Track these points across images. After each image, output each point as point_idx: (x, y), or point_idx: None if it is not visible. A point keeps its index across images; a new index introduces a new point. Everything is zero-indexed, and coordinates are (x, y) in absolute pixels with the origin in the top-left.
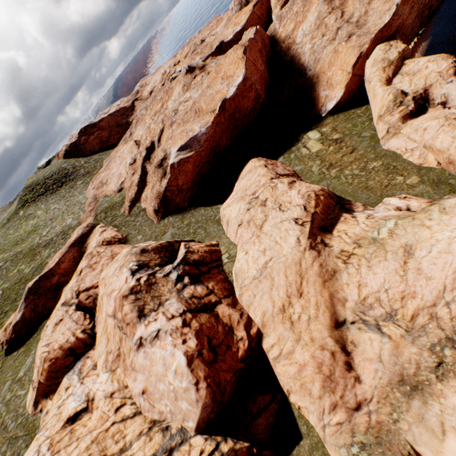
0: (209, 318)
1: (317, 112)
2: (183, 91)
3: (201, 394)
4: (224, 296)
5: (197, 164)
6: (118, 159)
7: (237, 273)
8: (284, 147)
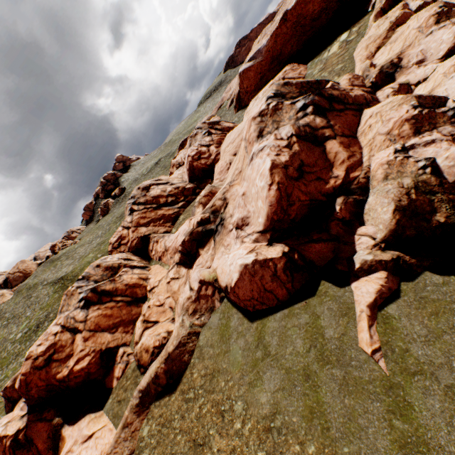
0: (206, 150)
1: (368, 6)
2: None
3: (187, 166)
4: (216, 144)
5: (259, 72)
6: None
7: (227, 135)
8: (320, 51)
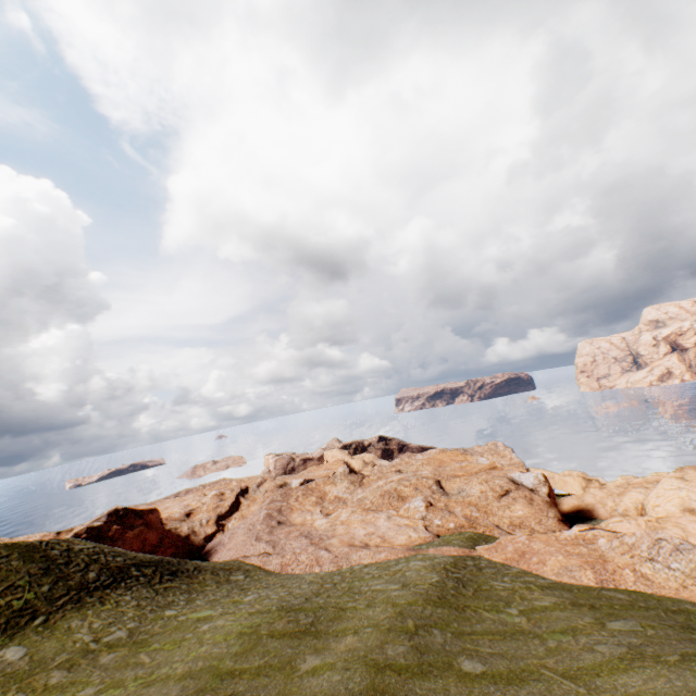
0: None
1: None
2: (355, 485)
3: None
4: None
5: None
6: (340, 525)
7: None
8: None
